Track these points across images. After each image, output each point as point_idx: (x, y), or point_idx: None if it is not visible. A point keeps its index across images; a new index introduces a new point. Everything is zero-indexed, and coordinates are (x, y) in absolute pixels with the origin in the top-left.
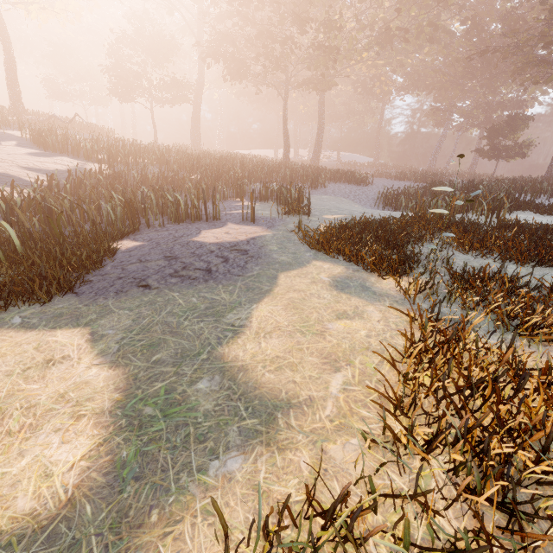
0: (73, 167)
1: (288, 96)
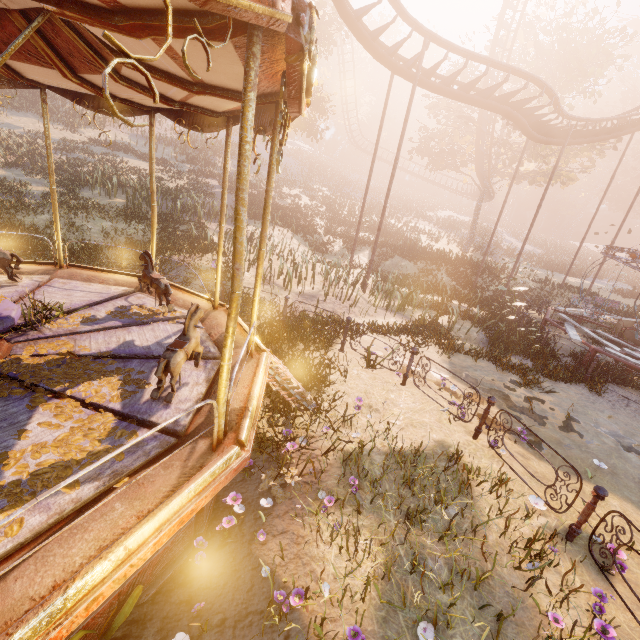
0: (532, 249)
1: None
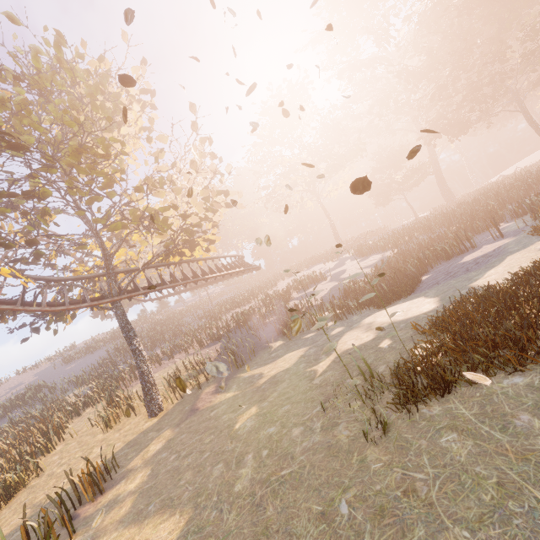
0: (379, 258)
1: (524, 105)
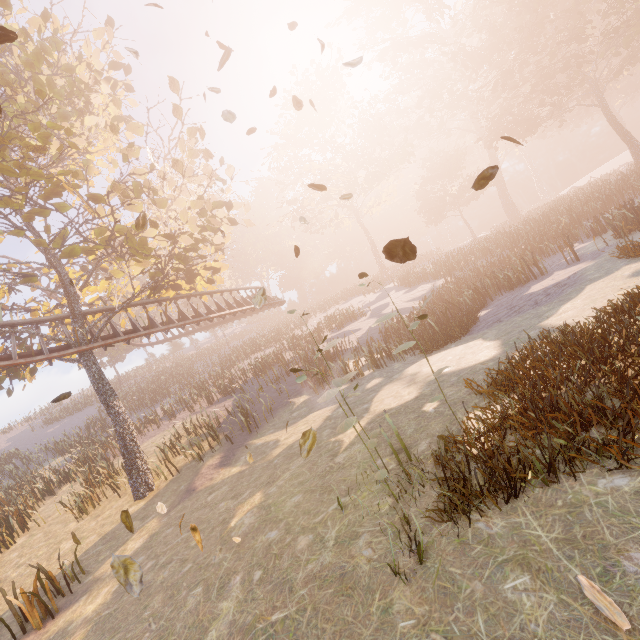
0: (429, 289)
1: (603, 98)
